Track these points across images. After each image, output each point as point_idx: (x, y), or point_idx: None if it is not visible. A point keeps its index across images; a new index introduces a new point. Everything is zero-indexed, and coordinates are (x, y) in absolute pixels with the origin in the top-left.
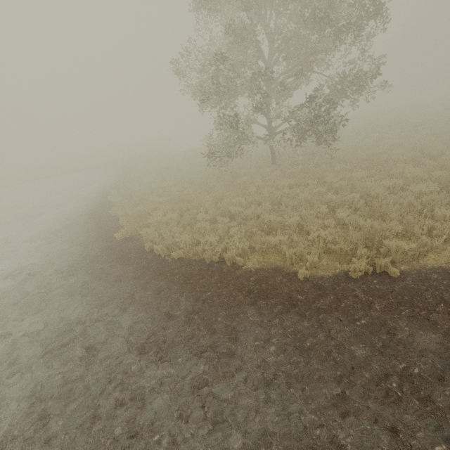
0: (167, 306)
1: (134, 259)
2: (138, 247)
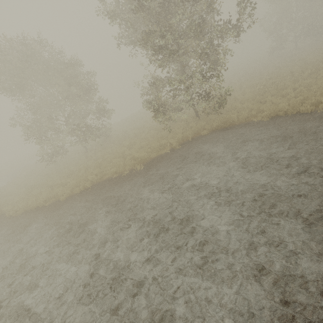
0: (10, 230)
1: (1, 222)
2: (4, 217)
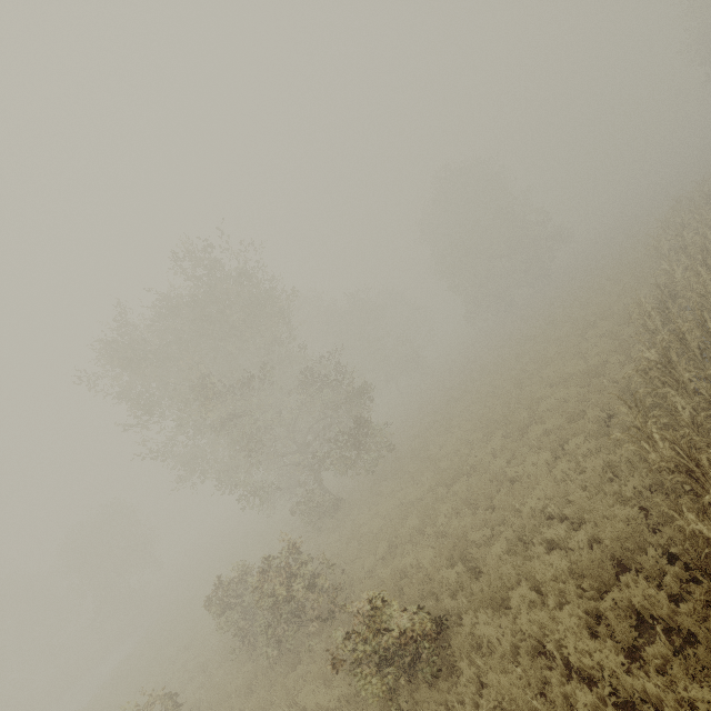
0: None
1: None
2: None
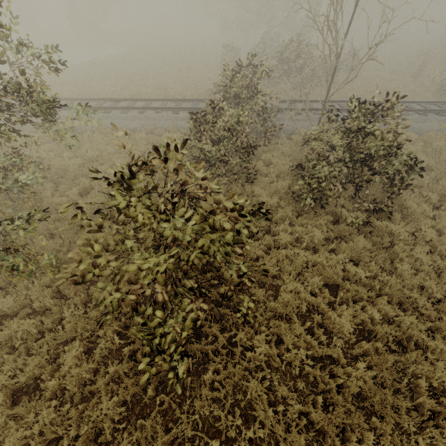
0: None
1: None
2: None
